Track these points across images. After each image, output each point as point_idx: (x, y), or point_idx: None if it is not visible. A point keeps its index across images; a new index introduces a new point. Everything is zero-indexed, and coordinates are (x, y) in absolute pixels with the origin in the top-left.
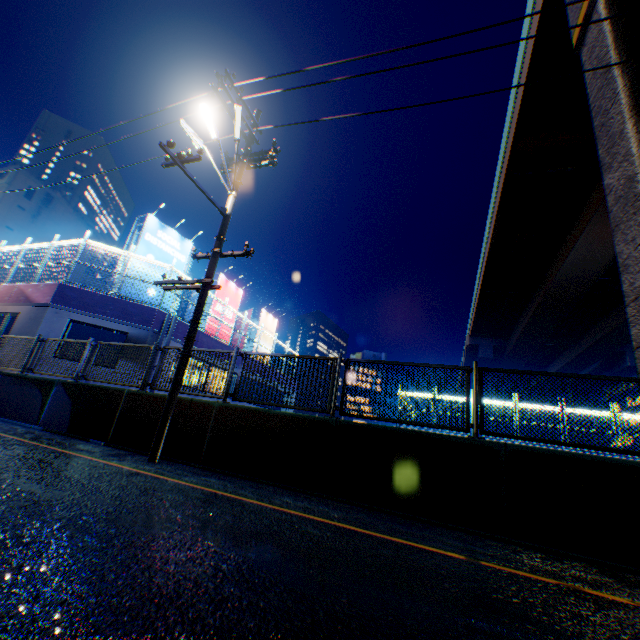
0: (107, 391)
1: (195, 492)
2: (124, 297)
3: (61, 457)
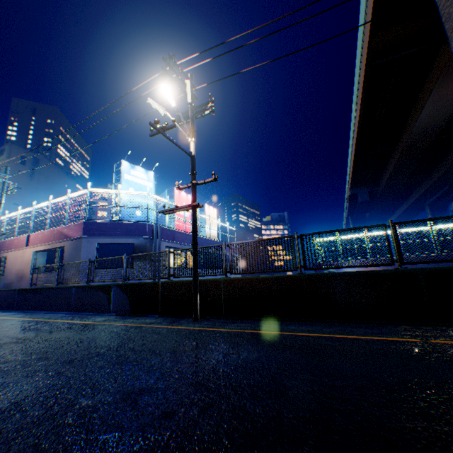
0: (147, 285)
1: (243, 334)
2: (124, 221)
3: (152, 330)
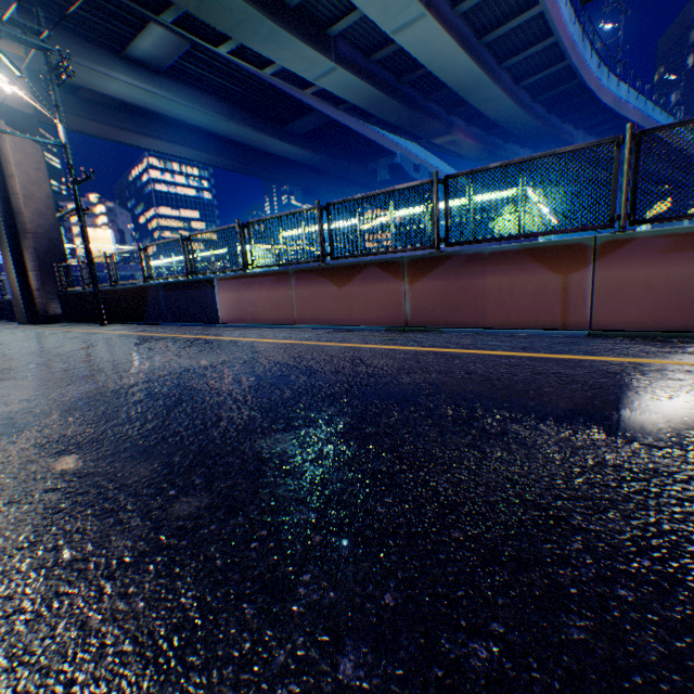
0: None
1: None
2: None
3: None
